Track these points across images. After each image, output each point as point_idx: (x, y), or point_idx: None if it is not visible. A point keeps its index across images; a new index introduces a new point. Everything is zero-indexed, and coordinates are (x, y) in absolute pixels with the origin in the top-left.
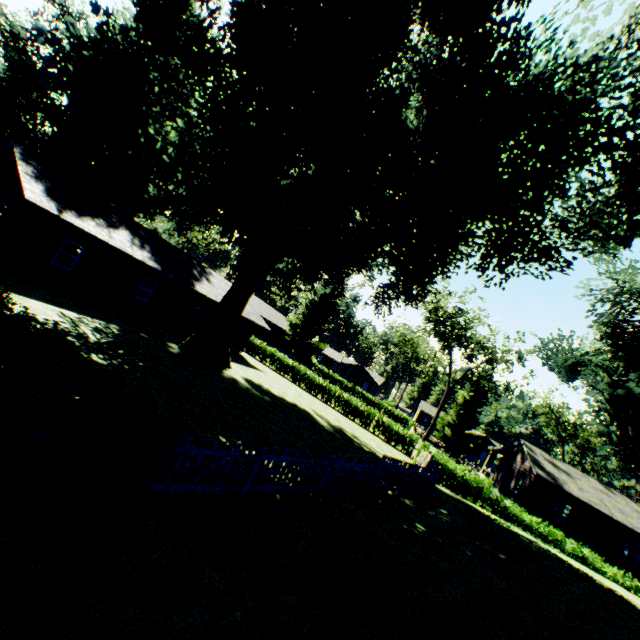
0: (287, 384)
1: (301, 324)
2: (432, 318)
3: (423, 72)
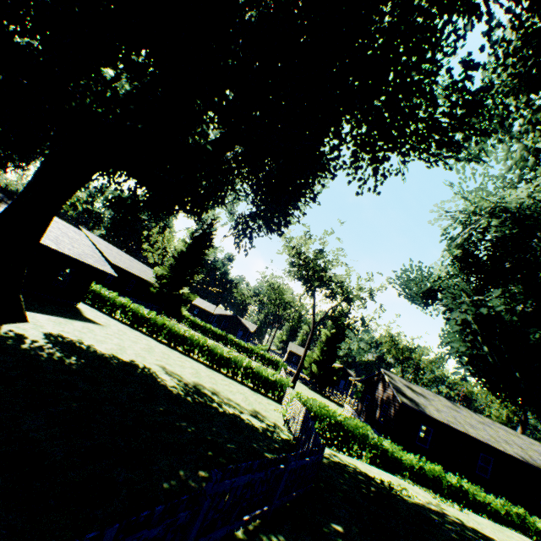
0: (136, 338)
1: (168, 275)
2: (296, 262)
3: None
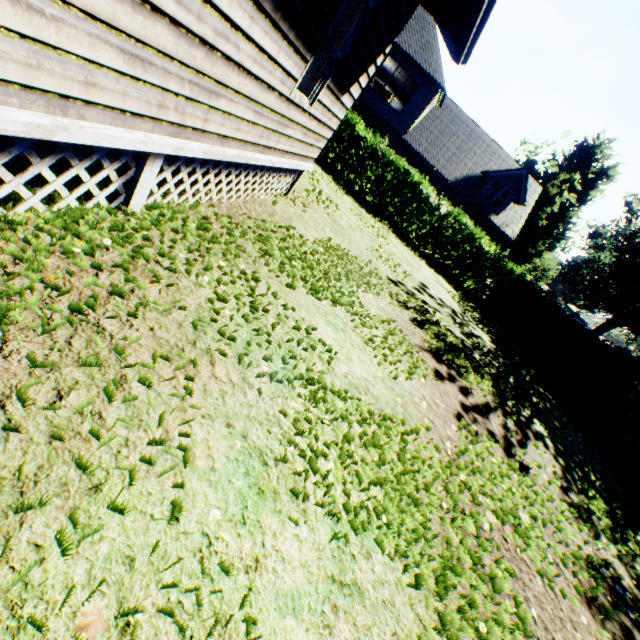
0: None
1: None
2: None
3: None
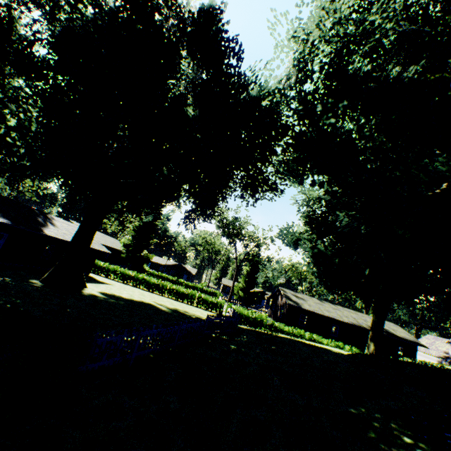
0: (131, 289)
1: (132, 243)
2: (221, 225)
3: (193, 86)
